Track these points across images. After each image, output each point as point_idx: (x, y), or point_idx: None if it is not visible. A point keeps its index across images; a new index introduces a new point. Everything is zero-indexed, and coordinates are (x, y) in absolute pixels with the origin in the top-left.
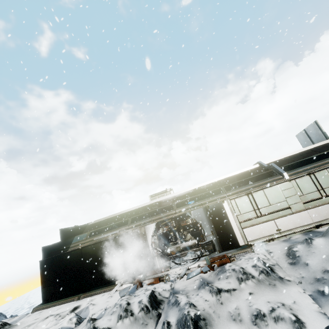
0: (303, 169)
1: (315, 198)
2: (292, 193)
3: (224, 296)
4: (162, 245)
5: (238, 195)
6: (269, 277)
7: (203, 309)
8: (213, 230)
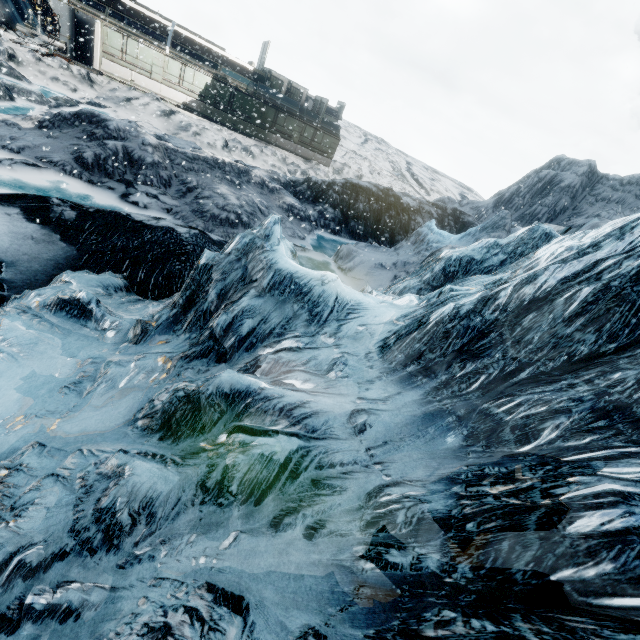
0: (186, 58)
1: (174, 82)
2: (160, 65)
3: (42, 64)
4: (8, 16)
5: (115, 28)
6: (84, 80)
7: (22, 58)
8: (72, 37)
